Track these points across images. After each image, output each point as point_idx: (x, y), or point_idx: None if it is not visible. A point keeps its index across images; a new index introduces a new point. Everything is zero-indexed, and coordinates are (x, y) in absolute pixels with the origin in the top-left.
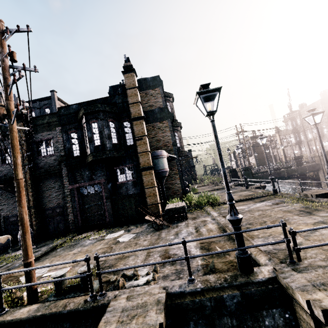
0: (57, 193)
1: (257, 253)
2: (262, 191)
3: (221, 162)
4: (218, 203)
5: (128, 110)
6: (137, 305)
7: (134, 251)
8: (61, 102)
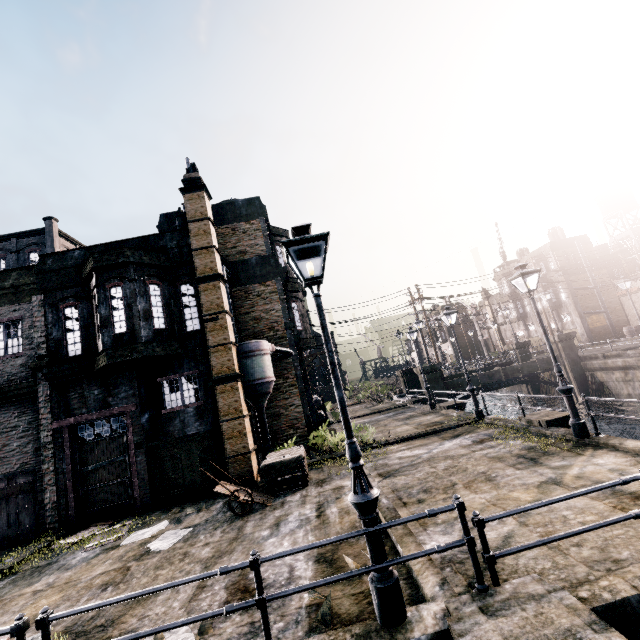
0: (23, 441)
1: (421, 568)
2: (458, 414)
3: (334, 378)
4: (375, 444)
5: (191, 263)
6: None
7: (139, 595)
8: (66, 241)
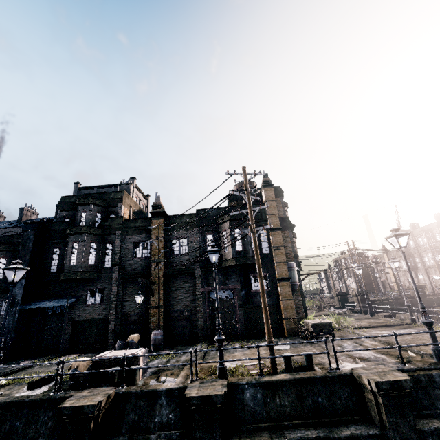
0: (186, 295)
1: None
2: (394, 320)
3: (413, 281)
4: (352, 327)
5: (266, 220)
6: (378, 371)
7: (360, 338)
8: (137, 190)
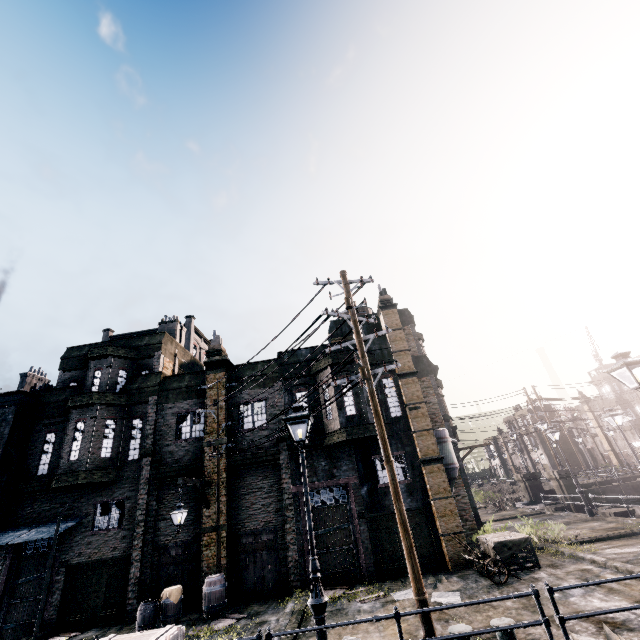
0: (266, 501)
1: None
2: (636, 521)
3: None
4: (566, 541)
5: (390, 361)
6: None
7: (606, 581)
8: (196, 334)
